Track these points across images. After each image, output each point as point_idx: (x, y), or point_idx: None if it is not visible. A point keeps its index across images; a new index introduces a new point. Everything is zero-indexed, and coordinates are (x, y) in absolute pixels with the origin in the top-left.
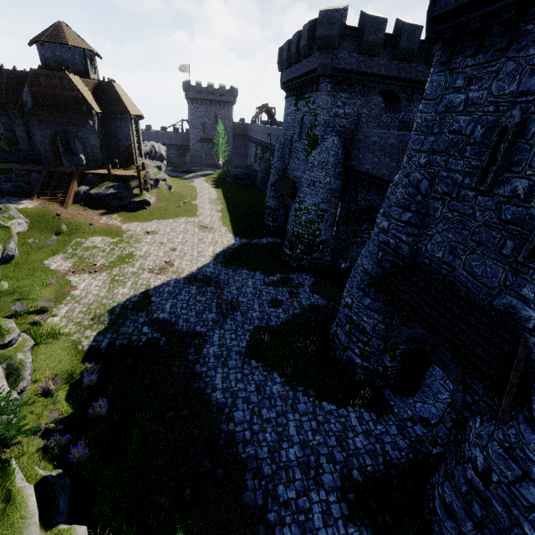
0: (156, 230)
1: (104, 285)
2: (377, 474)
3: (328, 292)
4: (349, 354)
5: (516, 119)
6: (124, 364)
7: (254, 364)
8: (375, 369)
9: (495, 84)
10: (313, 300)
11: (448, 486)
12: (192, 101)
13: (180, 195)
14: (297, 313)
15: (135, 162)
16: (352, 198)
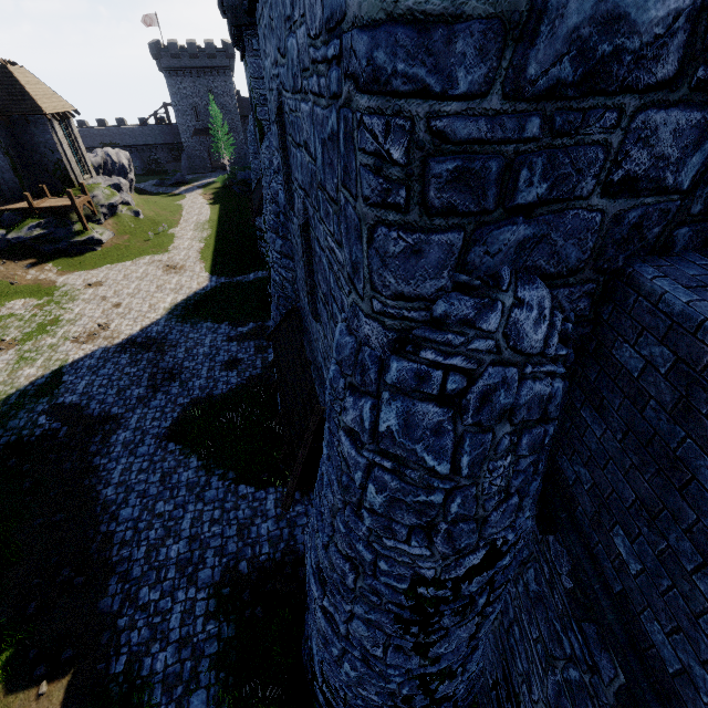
0: (103, 280)
1: (6, 367)
2: (266, 563)
3: None
4: None
5: (275, 103)
6: (6, 466)
7: (171, 447)
8: None
9: (269, 47)
10: None
11: None
12: (170, 73)
13: (154, 222)
14: (255, 374)
15: (77, 184)
16: None
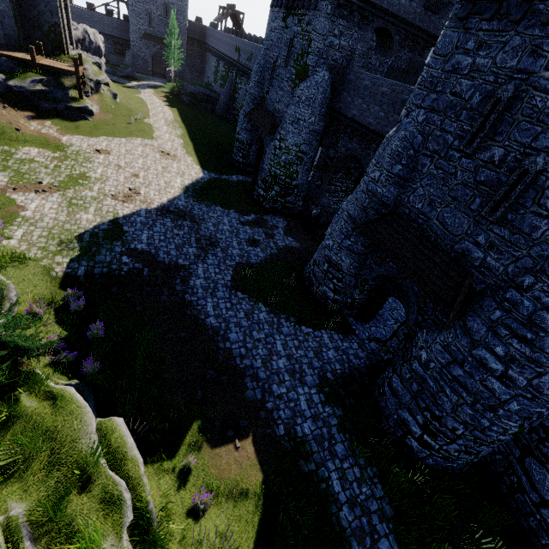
0: (108, 149)
1: (60, 208)
2: (345, 374)
3: (301, 236)
4: (323, 289)
5: (509, 93)
6: (109, 292)
7: (240, 295)
8: (344, 301)
9: (500, 56)
10: (287, 242)
11: (395, 377)
12: None
13: (127, 108)
14: (274, 252)
15: (66, 51)
16: (332, 144)
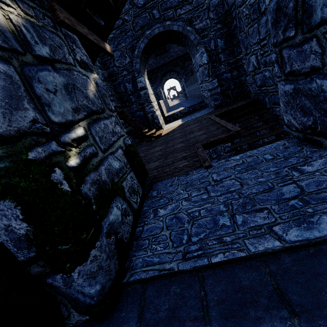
0: None
1: None
2: None
3: None
4: None
5: None
6: None
7: None
8: None
9: None
10: None
11: None
12: None
13: None
14: None
15: None
16: None
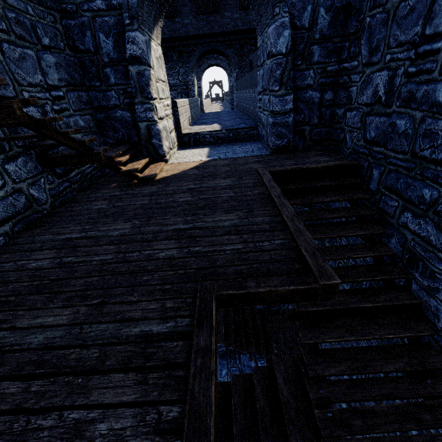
0: None
1: None
2: None
3: None
4: None
5: None
6: None
7: None
8: None
9: None
10: None
11: None
12: None
13: None
14: None
15: None
16: None
